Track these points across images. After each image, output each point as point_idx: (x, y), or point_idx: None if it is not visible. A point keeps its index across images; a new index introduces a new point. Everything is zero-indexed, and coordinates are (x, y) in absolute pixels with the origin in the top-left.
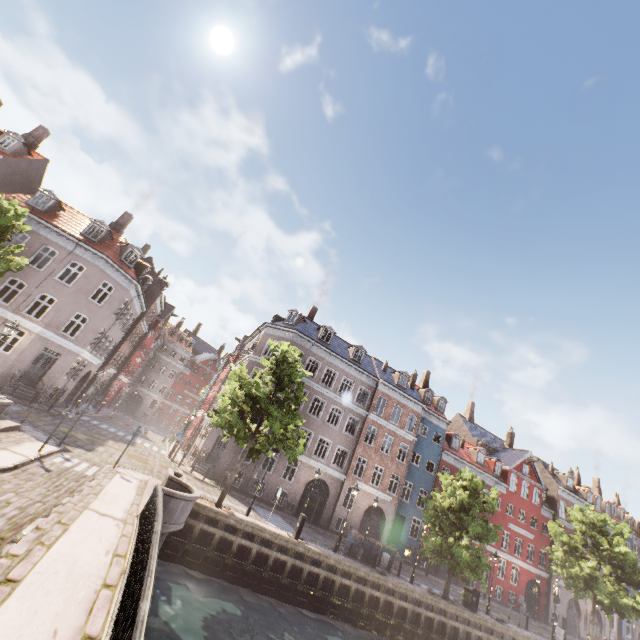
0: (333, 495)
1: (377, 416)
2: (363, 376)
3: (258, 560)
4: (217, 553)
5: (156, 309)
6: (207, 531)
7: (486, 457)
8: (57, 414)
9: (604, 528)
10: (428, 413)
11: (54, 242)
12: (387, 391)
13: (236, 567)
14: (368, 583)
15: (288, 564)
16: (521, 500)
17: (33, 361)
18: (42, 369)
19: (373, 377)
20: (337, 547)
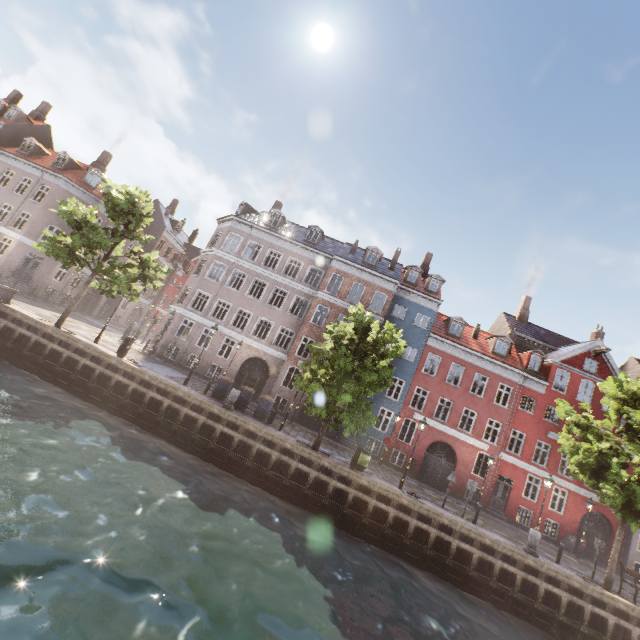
0: (273, 375)
1: (327, 294)
2: (314, 255)
3: (74, 367)
4: (34, 354)
5: (173, 247)
6: (31, 338)
7: (520, 351)
8: (39, 301)
9: None
10: (408, 292)
11: (30, 174)
12: (344, 268)
13: (53, 370)
14: (189, 405)
15: (97, 371)
16: (577, 405)
17: (24, 264)
18: (33, 271)
19: (326, 255)
20: (186, 381)
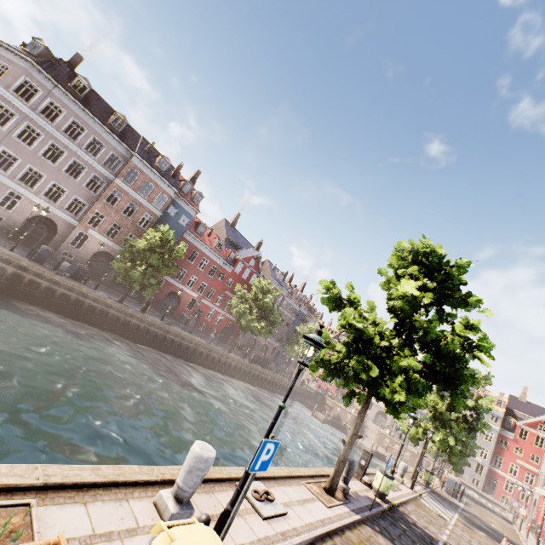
0: (62, 235)
1: (124, 184)
2: (118, 144)
3: None
4: None
5: None
6: None
7: (227, 248)
8: None
9: (268, 292)
10: (181, 199)
11: None
12: (142, 166)
13: None
14: (32, 273)
15: None
16: (241, 279)
17: None
18: None
19: (129, 149)
20: (14, 248)
